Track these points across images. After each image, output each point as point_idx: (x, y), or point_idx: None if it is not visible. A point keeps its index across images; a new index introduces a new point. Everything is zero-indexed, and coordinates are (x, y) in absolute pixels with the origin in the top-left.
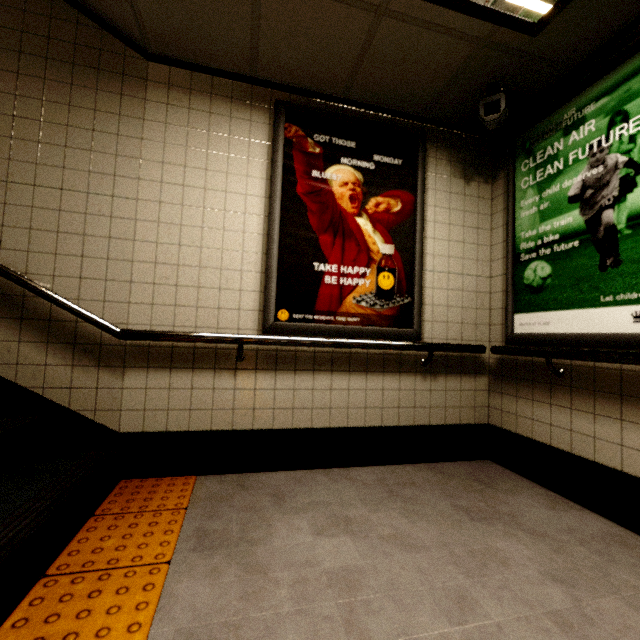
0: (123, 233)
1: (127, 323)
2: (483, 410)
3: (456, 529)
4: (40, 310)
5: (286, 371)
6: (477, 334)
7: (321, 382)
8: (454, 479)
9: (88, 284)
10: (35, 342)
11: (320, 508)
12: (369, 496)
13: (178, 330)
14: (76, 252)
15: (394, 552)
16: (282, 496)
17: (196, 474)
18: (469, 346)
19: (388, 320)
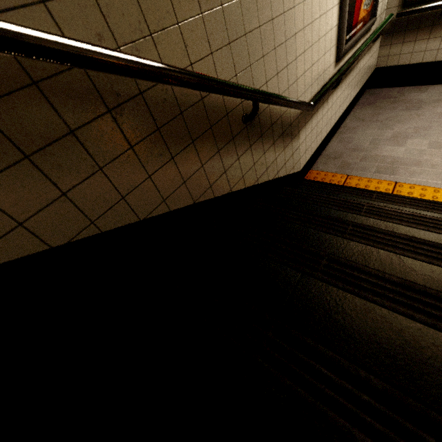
0: (289, 1)
1: (297, 98)
2: (376, 61)
3: (421, 116)
4: (266, 121)
5: (339, 84)
6: (384, 6)
7: (347, 82)
8: (379, 103)
9: (280, 77)
10: (269, 148)
11: (378, 141)
12: (377, 127)
13: (313, 86)
14: (271, 46)
15: (427, 133)
16: (357, 149)
17: (309, 169)
18: (390, 18)
19: (369, 16)
